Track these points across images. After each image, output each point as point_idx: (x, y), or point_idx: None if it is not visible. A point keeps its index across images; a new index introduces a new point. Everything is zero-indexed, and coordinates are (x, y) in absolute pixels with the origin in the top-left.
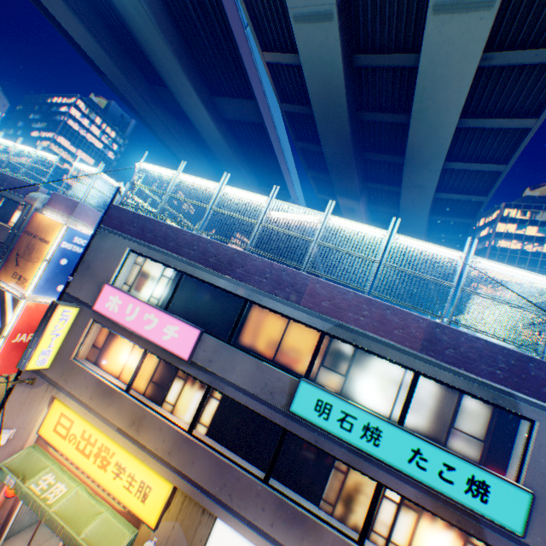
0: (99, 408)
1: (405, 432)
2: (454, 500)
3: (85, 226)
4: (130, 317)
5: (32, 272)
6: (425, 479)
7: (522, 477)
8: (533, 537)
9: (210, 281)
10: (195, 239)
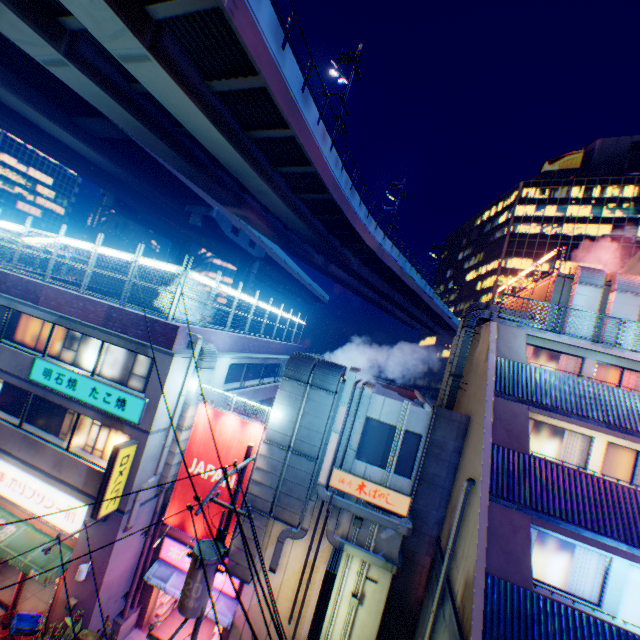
0: None
1: (90, 379)
2: (110, 412)
3: None
4: None
5: None
6: (98, 404)
7: (146, 392)
8: (147, 424)
9: None
10: None
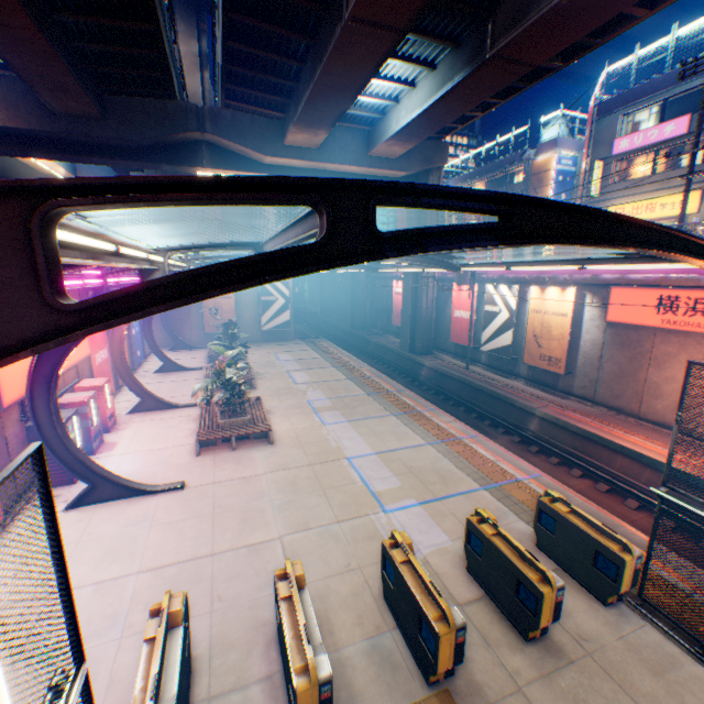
0: (636, 192)
1: None
2: None
3: (562, 152)
4: (637, 143)
5: (546, 192)
6: None
7: None
8: None
9: (685, 90)
10: (664, 77)
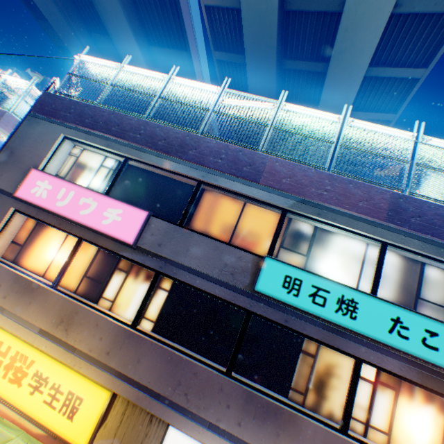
0: (15, 308)
1: (382, 302)
2: (442, 367)
3: None
4: (62, 203)
5: None
6: (408, 348)
7: None
8: None
9: (159, 164)
10: (142, 124)
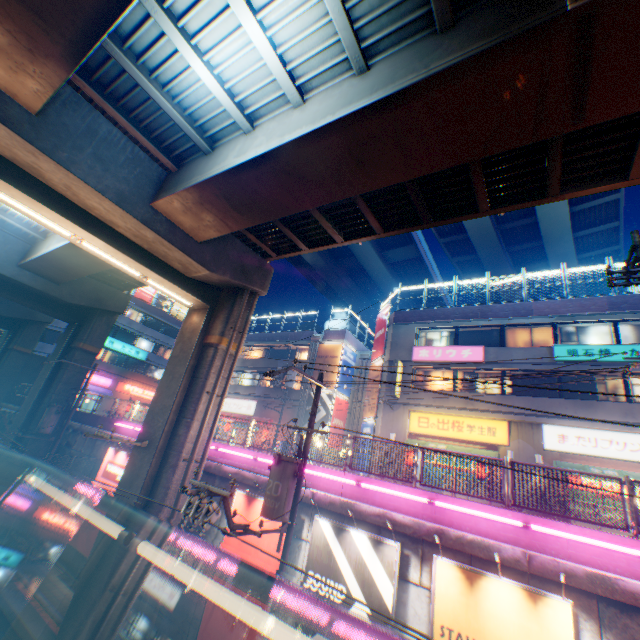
0: (441, 404)
1: (621, 345)
2: None
3: (348, 344)
4: (437, 356)
5: (333, 376)
6: None
7: None
8: None
9: (474, 324)
10: (454, 309)
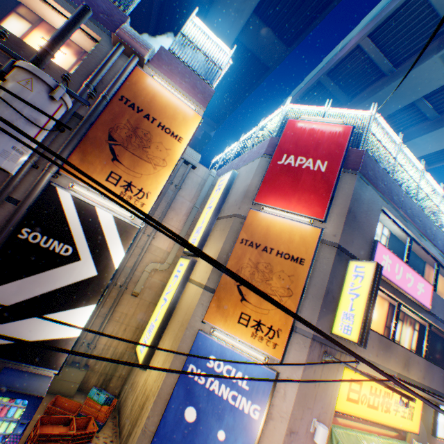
0: (383, 362)
1: None
2: None
3: None
4: (398, 276)
5: (153, 181)
6: None
7: None
8: None
9: (427, 248)
10: (419, 211)
